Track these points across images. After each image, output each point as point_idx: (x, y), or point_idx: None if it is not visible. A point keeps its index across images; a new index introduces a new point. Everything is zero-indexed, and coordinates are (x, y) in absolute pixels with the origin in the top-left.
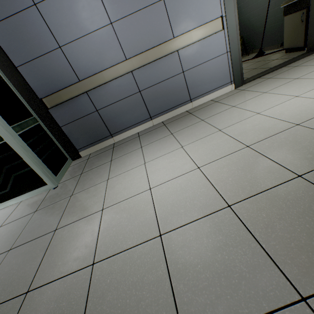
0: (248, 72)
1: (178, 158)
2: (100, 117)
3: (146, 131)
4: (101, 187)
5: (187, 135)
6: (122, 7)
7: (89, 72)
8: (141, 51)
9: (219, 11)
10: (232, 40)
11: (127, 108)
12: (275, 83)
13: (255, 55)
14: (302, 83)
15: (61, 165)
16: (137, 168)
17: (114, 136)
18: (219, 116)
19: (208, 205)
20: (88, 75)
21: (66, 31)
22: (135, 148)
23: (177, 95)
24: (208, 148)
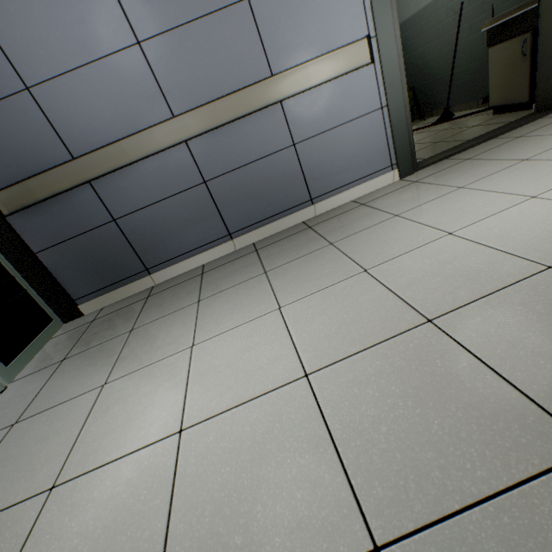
0: (426, 149)
1: (265, 338)
2: (122, 232)
3: (219, 262)
4: (82, 406)
5: (295, 277)
6: (162, 10)
7: (94, 141)
8: (204, 102)
9: (362, 26)
10: (391, 84)
11: (180, 216)
12: (482, 169)
13: (436, 119)
14: (540, 169)
15: (30, 336)
16: (173, 357)
17: (153, 272)
18: (366, 236)
19: (315, 533)
20: (91, 147)
21: (40, 56)
22: (187, 302)
23: (283, 190)
24: (336, 318)
